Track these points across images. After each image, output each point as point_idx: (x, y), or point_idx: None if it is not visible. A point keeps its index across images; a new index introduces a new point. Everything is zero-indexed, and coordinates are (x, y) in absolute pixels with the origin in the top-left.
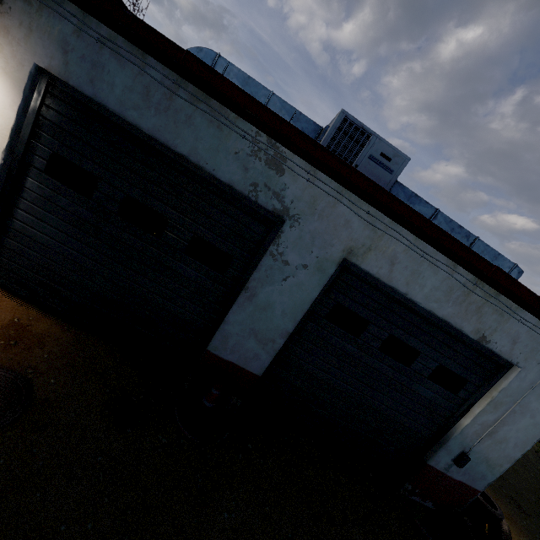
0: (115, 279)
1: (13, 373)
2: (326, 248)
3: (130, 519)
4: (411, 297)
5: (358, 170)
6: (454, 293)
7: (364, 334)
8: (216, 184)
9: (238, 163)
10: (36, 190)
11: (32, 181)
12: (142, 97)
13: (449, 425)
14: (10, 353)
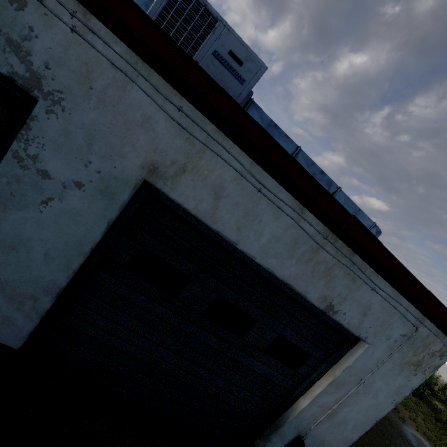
0: None
1: None
2: (114, 159)
3: None
4: (243, 248)
5: (157, 25)
6: (299, 247)
7: (182, 294)
8: None
9: None
10: None
11: None
12: None
13: (285, 406)
14: None
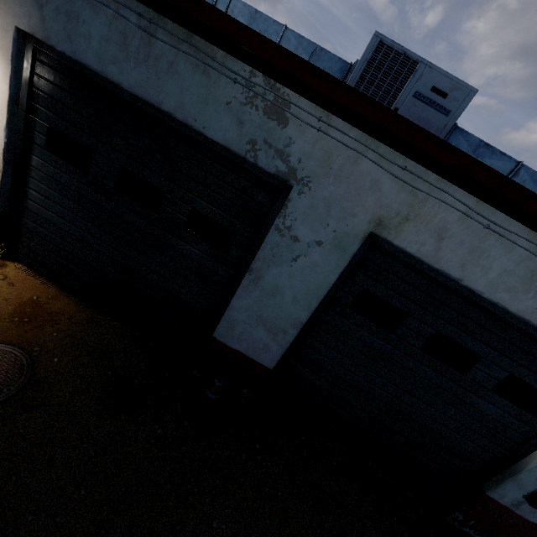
0: (120, 259)
1: (20, 350)
2: (346, 219)
3: (104, 516)
4: (468, 284)
5: (388, 108)
6: None
7: (400, 329)
8: (210, 146)
9: (231, 116)
10: (41, 168)
11: (36, 159)
12: (119, 47)
13: (521, 453)
14: (21, 330)
